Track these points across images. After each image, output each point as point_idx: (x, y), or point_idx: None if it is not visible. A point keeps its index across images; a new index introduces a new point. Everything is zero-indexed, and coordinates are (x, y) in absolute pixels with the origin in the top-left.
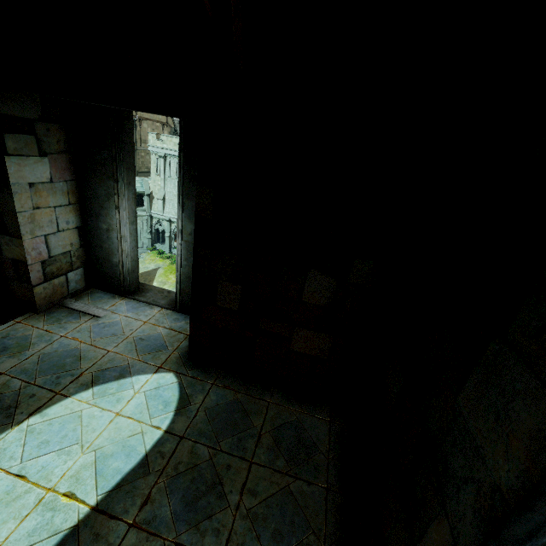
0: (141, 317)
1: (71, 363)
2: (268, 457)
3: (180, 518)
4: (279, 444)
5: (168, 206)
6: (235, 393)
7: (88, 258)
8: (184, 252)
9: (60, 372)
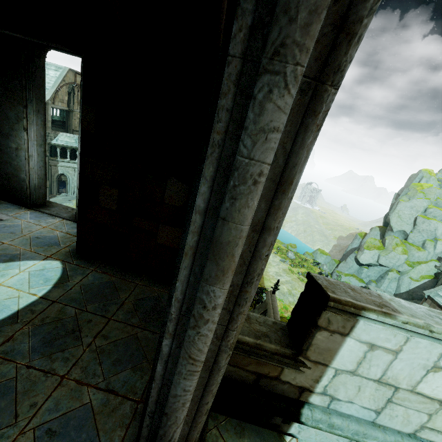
0: (41, 223)
1: None
2: (125, 316)
3: (36, 350)
4: (137, 309)
5: None
6: (110, 277)
7: None
8: None
9: None
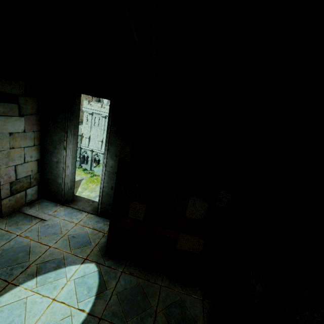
0: (73, 220)
1: (22, 256)
2: None
3: None
4: (169, 321)
5: (92, 142)
6: (137, 279)
7: (41, 179)
8: (106, 177)
9: (13, 264)
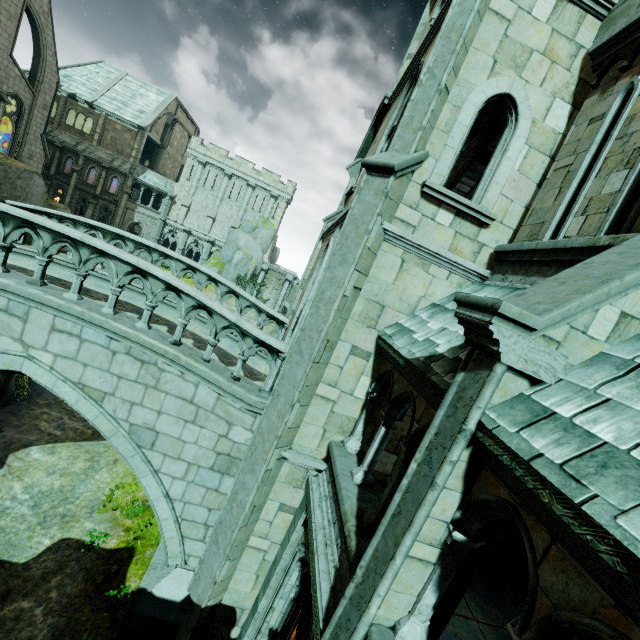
0: None
1: None
2: None
3: None
4: None
5: (191, 217)
6: None
7: None
8: None
9: None
